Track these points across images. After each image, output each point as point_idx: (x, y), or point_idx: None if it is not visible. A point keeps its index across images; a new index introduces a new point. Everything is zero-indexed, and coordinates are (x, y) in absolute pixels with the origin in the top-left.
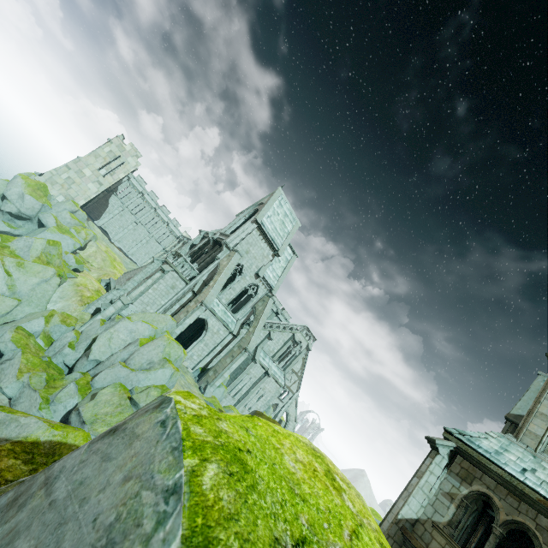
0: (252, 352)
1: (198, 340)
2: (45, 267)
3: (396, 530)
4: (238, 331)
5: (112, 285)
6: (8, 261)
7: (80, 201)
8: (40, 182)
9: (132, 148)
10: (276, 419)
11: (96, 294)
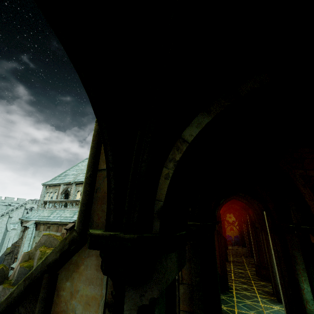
0: (5, 229)
1: None
2: None
3: (13, 246)
4: None
5: None
6: None
7: None
8: None
9: None
10: None
11: None
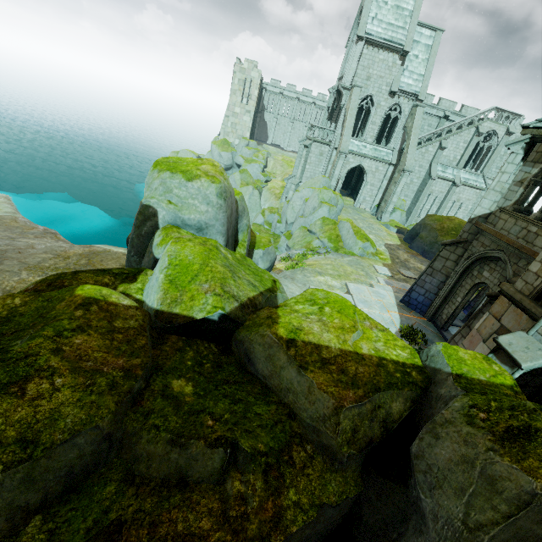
0: (426, 172)
1: (362, 185)
2: (247, 187)
3: (470, 226)
4: (397, 159)
5: None
6: None
7: (247, 135)
8: (222, 140)
9: (248, 63)
10: None
11: (282, 189)
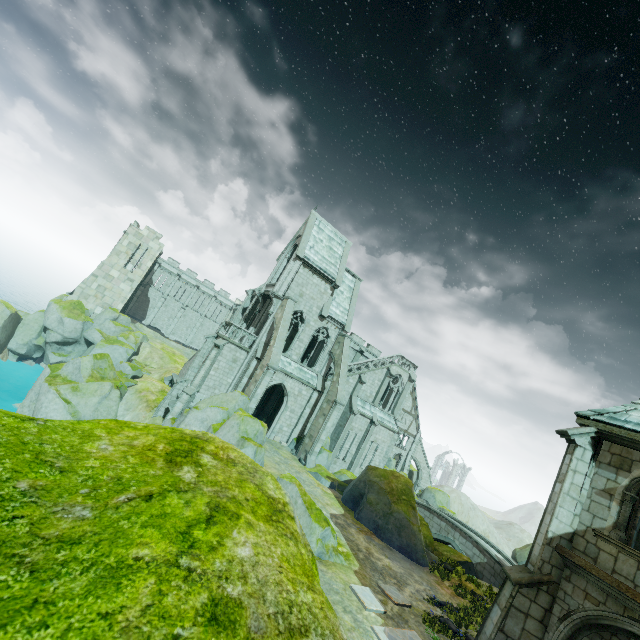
0: (347, 404)
1: (281, 409)
2: (100, 383)
3: (551, 552)
4: (322, 386)
5: (175, 380)
6: (63, 389)
7: (119, 306)
8: (74, 301)
9: (149, 231)
10: (405, 472)
11: (161, 394)
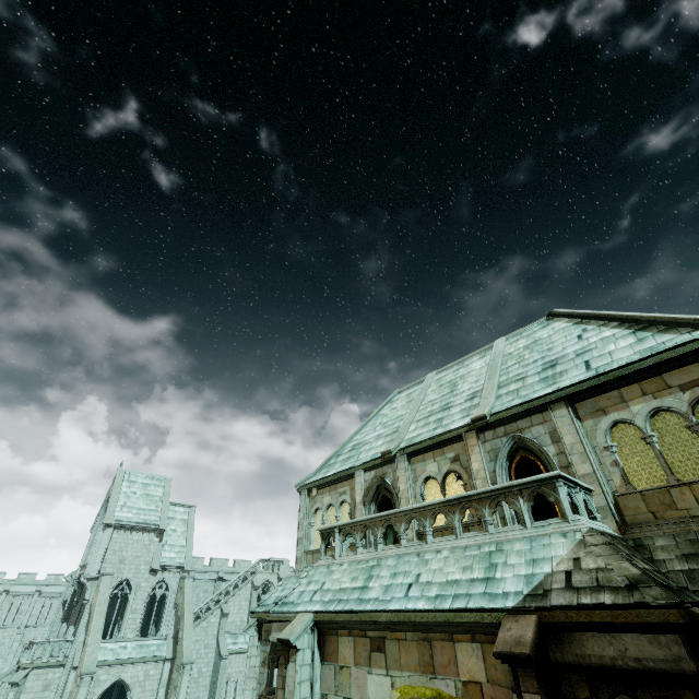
0: (216, 650)
1: None
2: None
3: None
4: (174, 649)
5: None
6: None
7: None
8: None
9: None
10: None
11: None
